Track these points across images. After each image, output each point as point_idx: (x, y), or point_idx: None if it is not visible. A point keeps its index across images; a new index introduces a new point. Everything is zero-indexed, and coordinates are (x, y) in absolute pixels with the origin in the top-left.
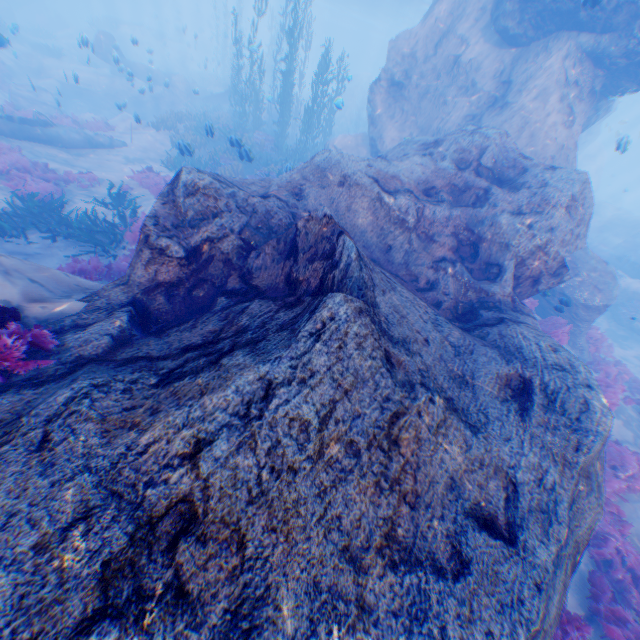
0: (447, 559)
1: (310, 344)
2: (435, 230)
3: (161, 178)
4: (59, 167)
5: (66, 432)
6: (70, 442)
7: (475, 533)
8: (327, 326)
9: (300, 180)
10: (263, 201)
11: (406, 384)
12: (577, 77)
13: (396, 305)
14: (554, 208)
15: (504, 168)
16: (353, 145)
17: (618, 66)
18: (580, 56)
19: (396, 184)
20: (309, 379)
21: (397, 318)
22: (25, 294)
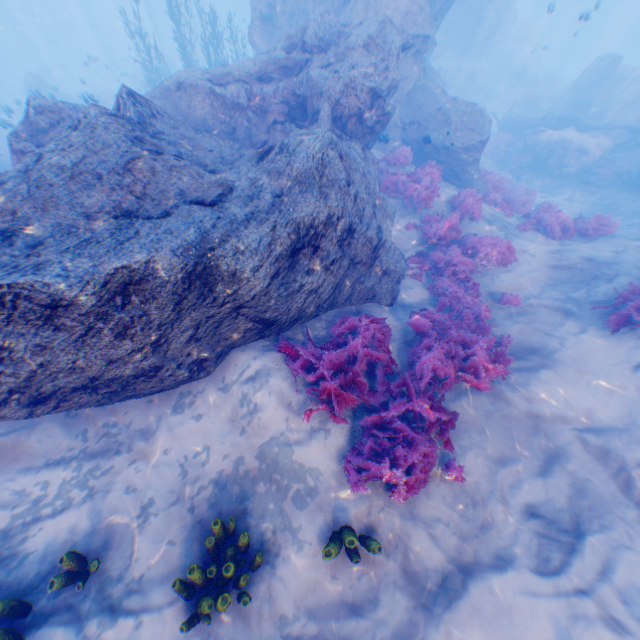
0: (158, 215)
1: (70, 133)
2: (267, 104)
3: None
4: None
5: None
6: None
7: (186, 206)
8: (82, 122)
9: (150, 99)
10: None
11: (154, 152)
12: None
13: (187, 135)
14: (353, 50)
15: (331, 42)
16: None
17: None
18: None
19: (229, 79)
20: (69, 149)
21: (179, 137)
22: None
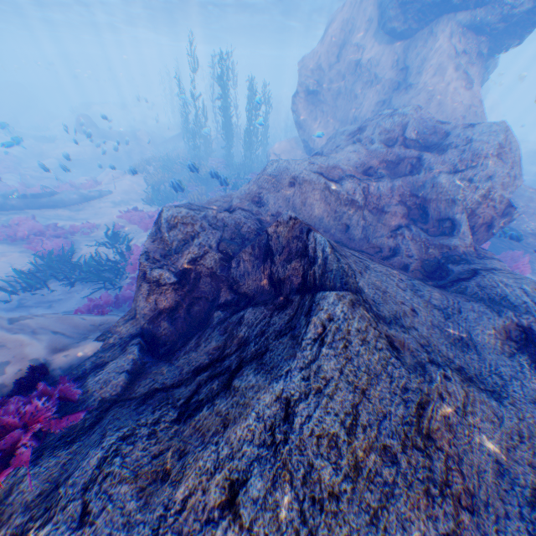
0: None
1: (315, 350)
2: (383, 202)
3: (143, 212)
4: (65, 223)
5: (103, 499)
6: (108, 511)
7: None
8: (327, 328)
9: (257, 189)
10: (232, 216)
11: (416, 366)
12: (464, 48)
13: (375, 282)
14: (486, 158)
15: (426, 136)
16: (288, 148)
17: (498, 30)
18: (462, 31)
19: (338, 172)
20: (324, 387)
21: (381, 296)
22: (50, 347)
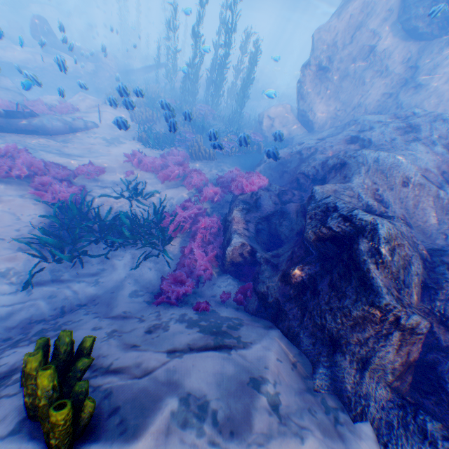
0: None
1: None
2: None
3: (152, 159)
4: (57, 158)
5: None
6: None
7: None
8: None
9: (371, 184)
10: (405, 228)
11: None
12: None
13: None
14: None
15: None
16: (283, 114)
17: None
18: None
19: (432, 176)
20: None
21: None
22: None
